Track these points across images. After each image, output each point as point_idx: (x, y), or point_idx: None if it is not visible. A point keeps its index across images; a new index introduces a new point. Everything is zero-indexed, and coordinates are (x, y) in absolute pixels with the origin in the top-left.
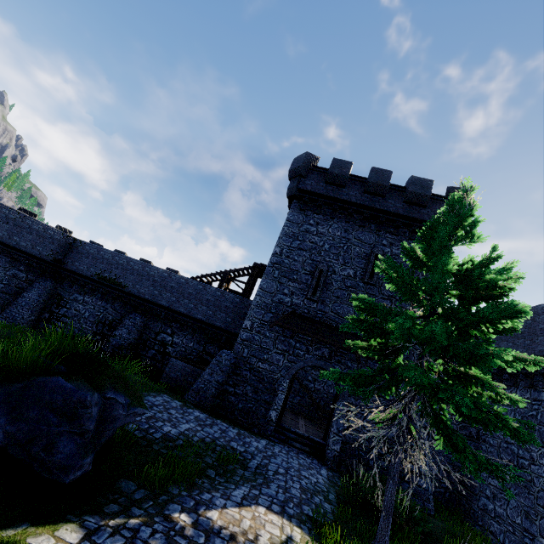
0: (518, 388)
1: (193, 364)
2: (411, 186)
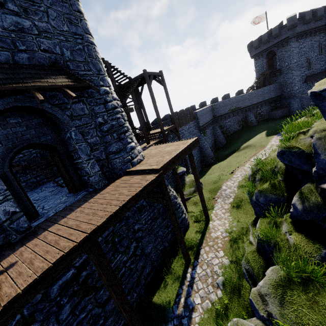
0: None
1: (282, 109)
2: None
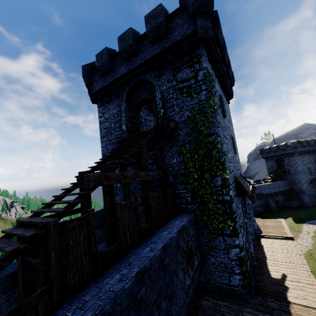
0: None
1: (295, 200)
2: None
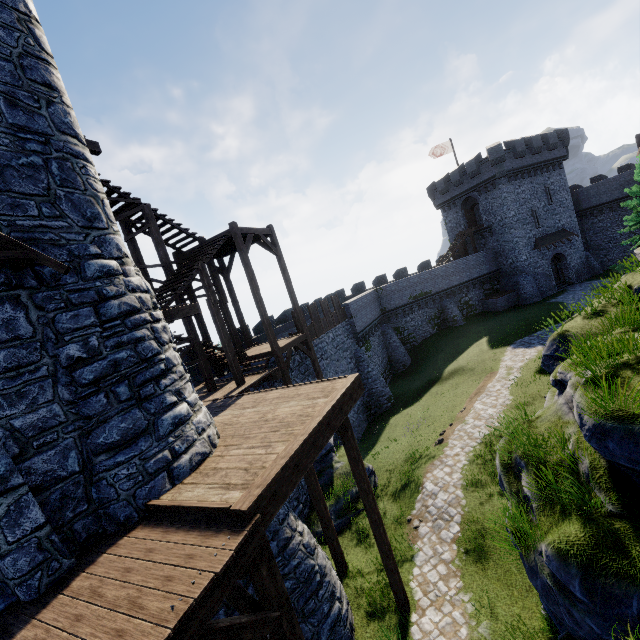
0: (604, 214)
1: (506, 294)
2: (550, 141)
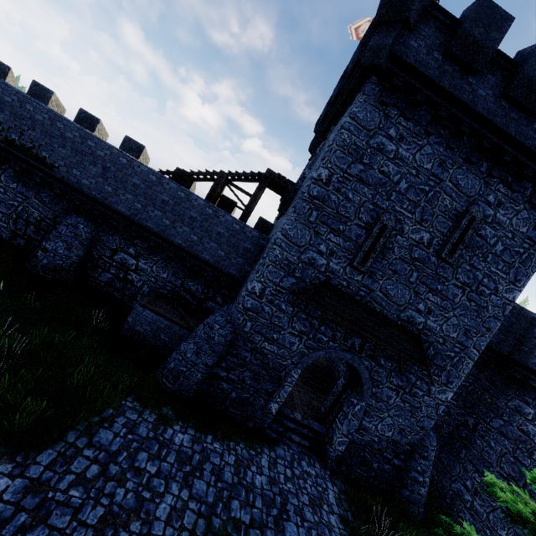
0: None
1: (168, 317)
2: None
